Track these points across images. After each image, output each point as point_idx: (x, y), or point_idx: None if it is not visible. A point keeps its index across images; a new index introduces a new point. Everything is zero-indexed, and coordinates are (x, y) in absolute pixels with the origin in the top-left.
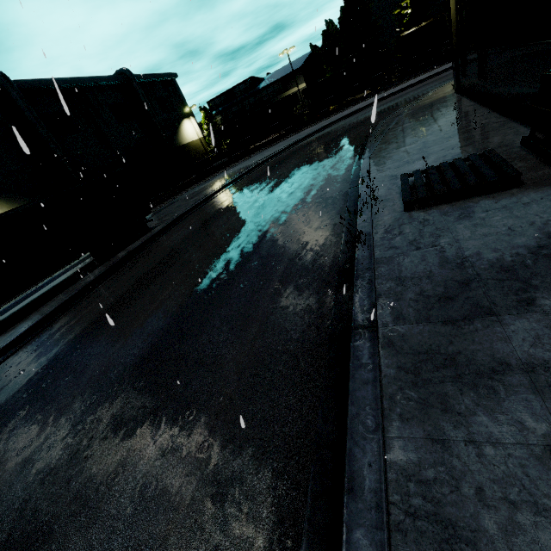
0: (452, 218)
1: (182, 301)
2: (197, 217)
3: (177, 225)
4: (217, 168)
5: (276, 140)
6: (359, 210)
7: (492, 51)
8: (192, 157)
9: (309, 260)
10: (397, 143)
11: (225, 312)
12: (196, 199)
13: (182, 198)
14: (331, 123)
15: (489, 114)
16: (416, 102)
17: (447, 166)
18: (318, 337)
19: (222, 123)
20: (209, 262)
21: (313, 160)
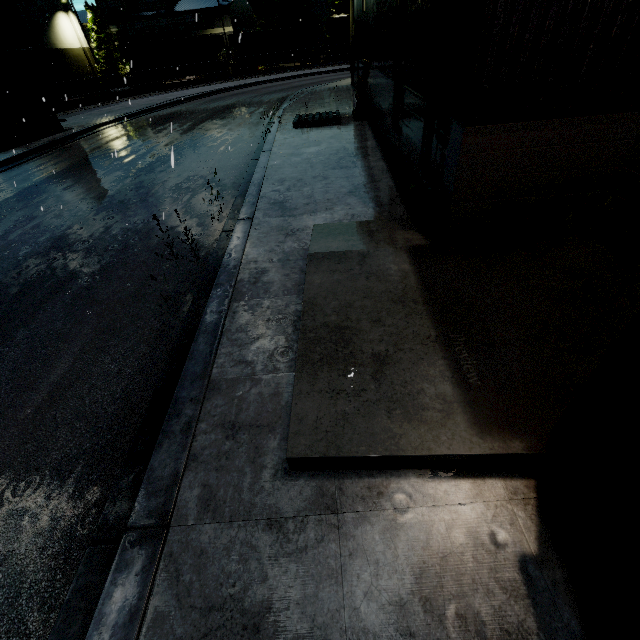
0: (311, 131)
1: (151, 160)
2: (124, 128)
3: (99, 132)
4: (120, 94)
5: (197, 83)
6: (271, 127)
7: (359, 59)
8: (72, 70)
9: (241, 146)
10: (303, 104)
11: (191, 160)
12: (112, 115)
13: (84, 113)
14: (258, 82)
15: (354, 100)
16: (327, 84)
17: (318, 114)
18: (247, 161)
19: (119, 38)
20: (163, 148)
21: (241, 106)
